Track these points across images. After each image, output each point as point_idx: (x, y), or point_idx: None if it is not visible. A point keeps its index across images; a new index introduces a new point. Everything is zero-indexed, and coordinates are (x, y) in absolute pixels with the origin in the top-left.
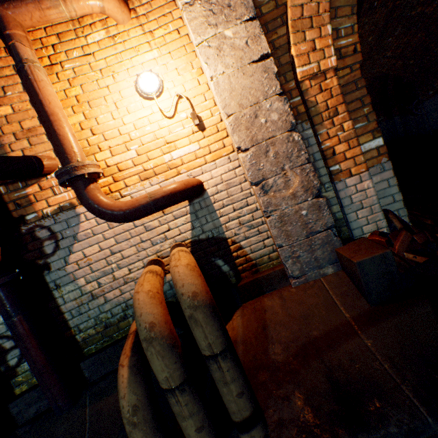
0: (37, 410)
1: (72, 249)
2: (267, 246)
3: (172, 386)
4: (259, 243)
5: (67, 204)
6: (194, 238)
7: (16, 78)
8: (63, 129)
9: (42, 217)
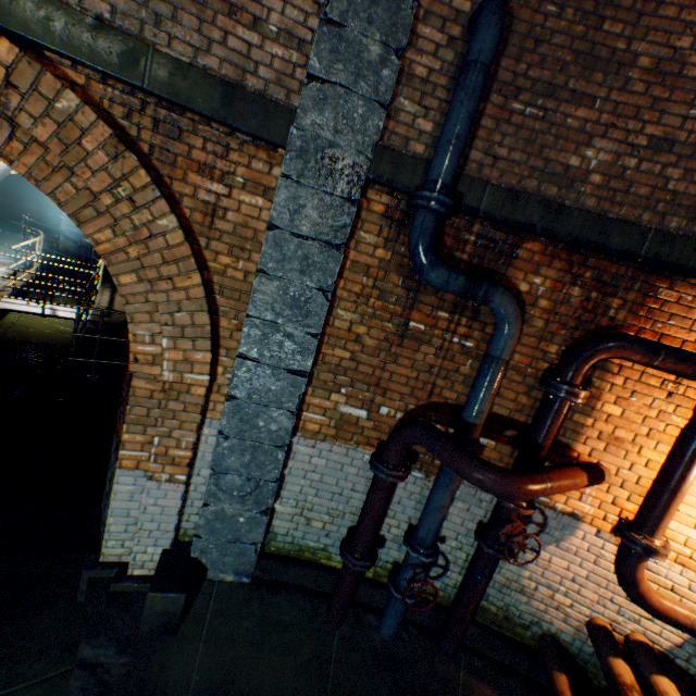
0: (420, 619)
1: (544, 546)
2: None
3: None
4: None
5: (579, 513)
6: (668, 652)
7: (653, 390)
8: (675, 507)
9: (549, 505)
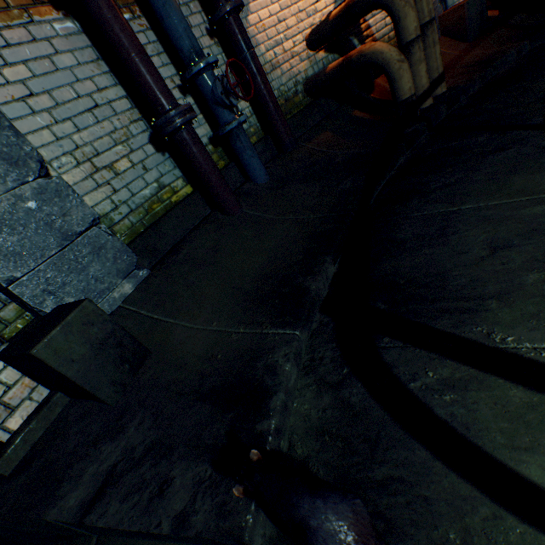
0: (265, 160)
1: (250, 10)
2: (387, 26)
3: (417, 35)
4: (381, 22)
5: None
6: None
7: None
8: None
9: None
